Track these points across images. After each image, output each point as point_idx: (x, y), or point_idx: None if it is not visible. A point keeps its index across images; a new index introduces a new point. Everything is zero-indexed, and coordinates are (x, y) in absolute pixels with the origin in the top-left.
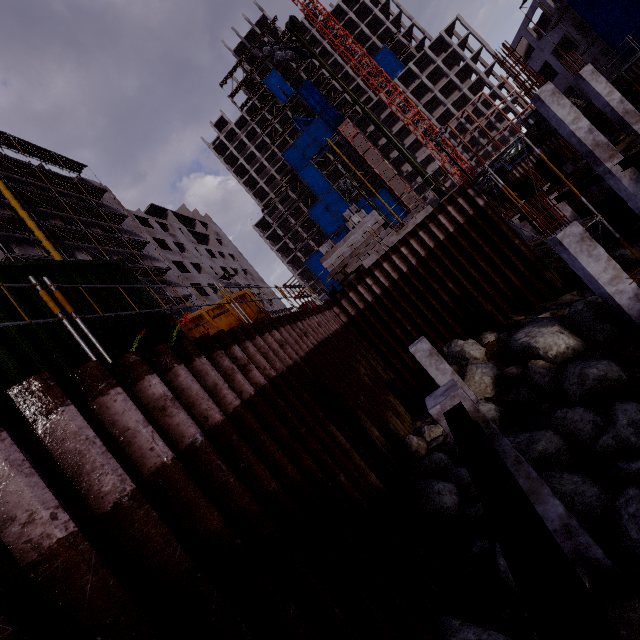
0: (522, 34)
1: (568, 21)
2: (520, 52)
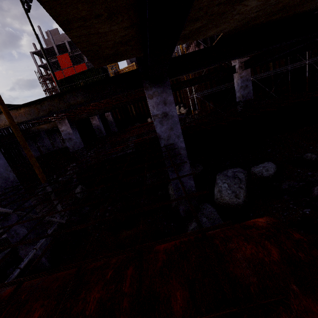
0: None
1: None
2: None
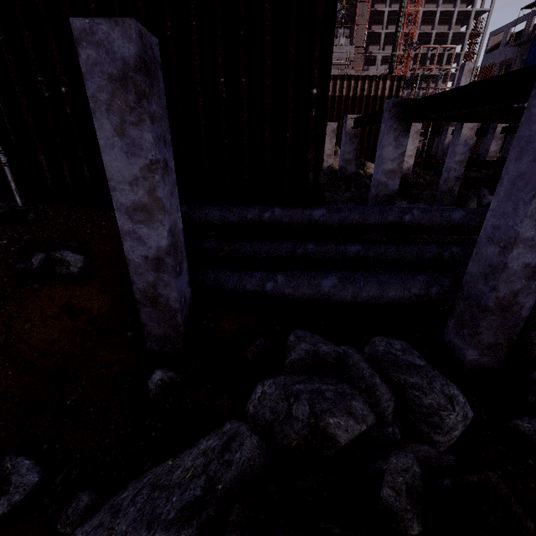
0: (505, 29)
1: (523, 50)
2: (493, 41)
